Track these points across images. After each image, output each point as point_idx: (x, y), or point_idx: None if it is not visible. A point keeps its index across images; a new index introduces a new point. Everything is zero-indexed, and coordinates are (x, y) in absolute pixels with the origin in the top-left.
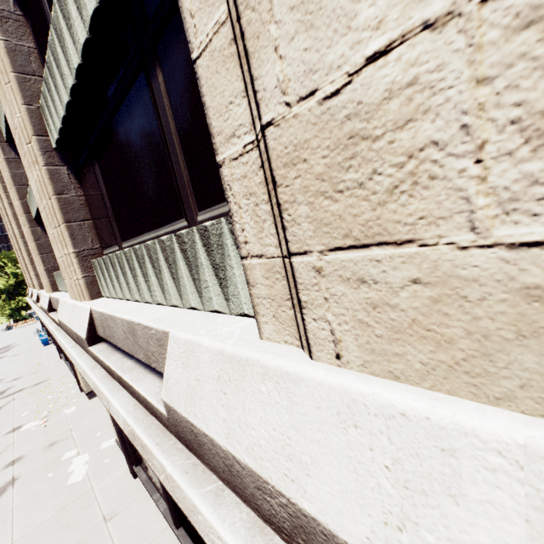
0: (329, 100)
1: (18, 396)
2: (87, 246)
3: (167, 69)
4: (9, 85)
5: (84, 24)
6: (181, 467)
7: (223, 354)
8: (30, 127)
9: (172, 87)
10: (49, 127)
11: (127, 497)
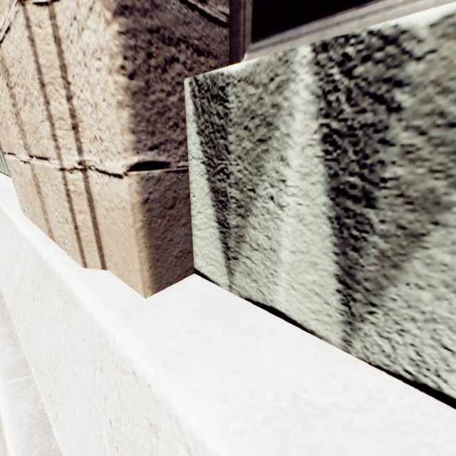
0: None
1: None
2: None
3: None
4: None
5: None
6: None
7: None
8: None
9: None
10: None
11: None
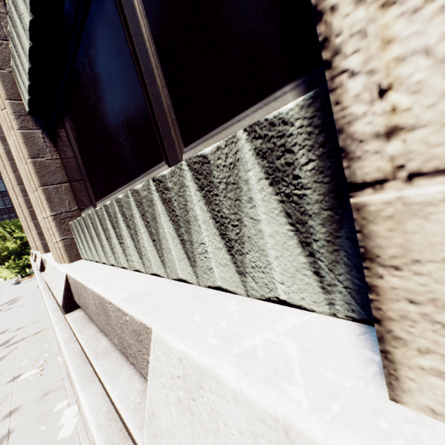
0: None
1: (20, 345)
2: (65, 208)
3: None
4: None
5: None
6: None
7: (289, 434)
8: (2, 91)
9: None
10: (21, 89)
11: None
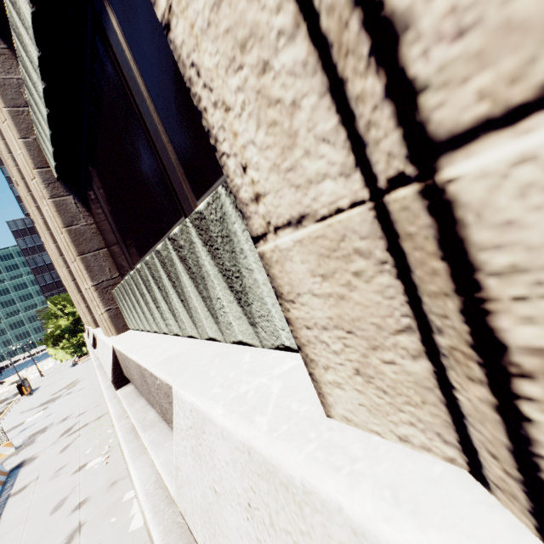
0: None
1: (83, 432)
2: (106, 276)
3: (117, 0)
4: (6, 123)
5: None
6: None
7: (250, 453)
8: (29, 161)
9: (129, 24)
10: (47, 156)
11: None
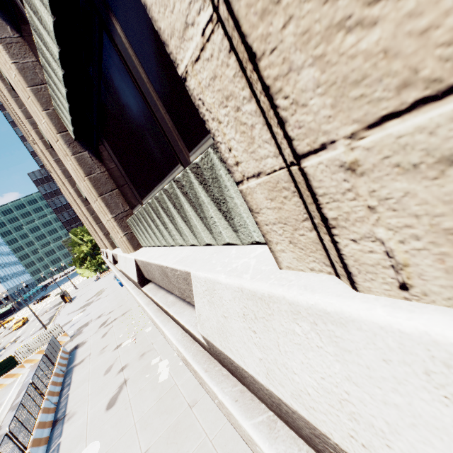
0: None
1: (114, 324)
2: (120, 210)
3: (120, 14)
4: (30, 99)
5: (46, 8)
6: (230, 395)
7: (242, 290)
8: (53, 128)
9: (130, 31)
10: (65, 122)
11: (201, 389)
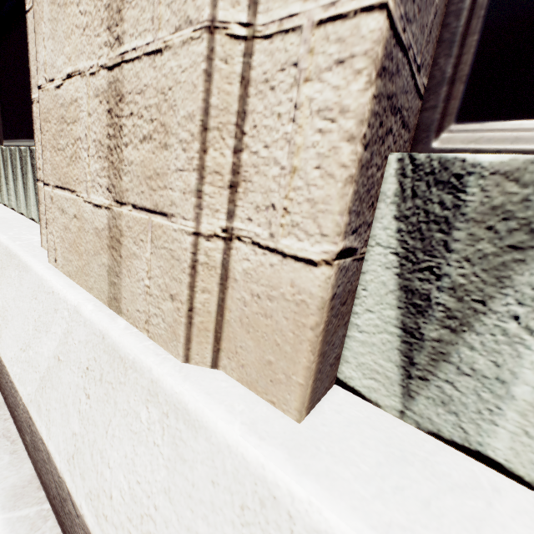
0: (58, 89)
1: None
2: None
3: None
4: None
5: None
6: None
7: (7, 249)
8: None
9: None
10: None
11: None
